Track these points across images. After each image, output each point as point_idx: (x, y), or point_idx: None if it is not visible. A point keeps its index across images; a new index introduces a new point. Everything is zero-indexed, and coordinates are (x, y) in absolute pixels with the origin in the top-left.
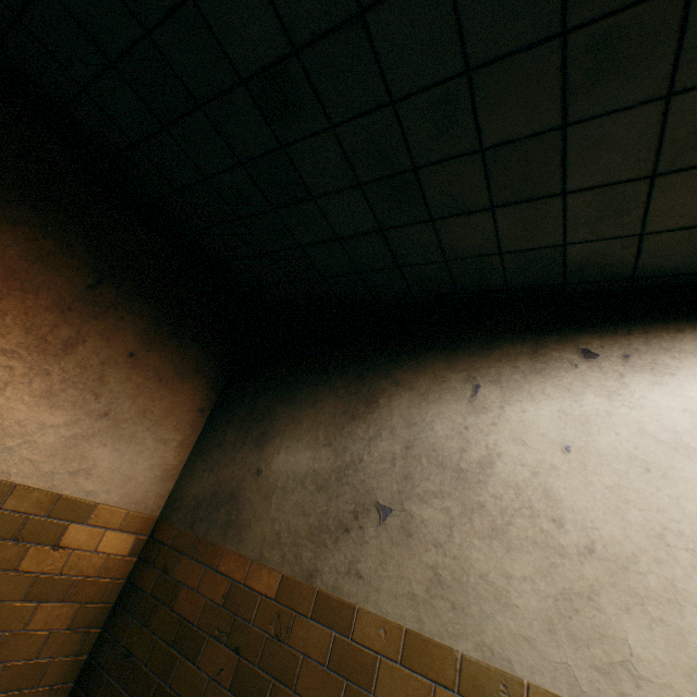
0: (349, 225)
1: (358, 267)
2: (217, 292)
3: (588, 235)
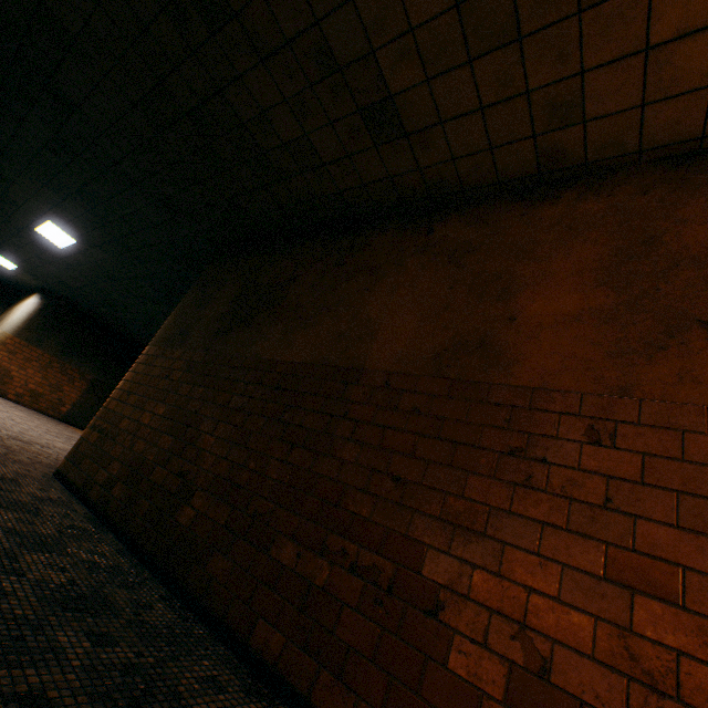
0: (8, 277)
1: (17, 283)
2: (6, 286)
3: (25, 281)
